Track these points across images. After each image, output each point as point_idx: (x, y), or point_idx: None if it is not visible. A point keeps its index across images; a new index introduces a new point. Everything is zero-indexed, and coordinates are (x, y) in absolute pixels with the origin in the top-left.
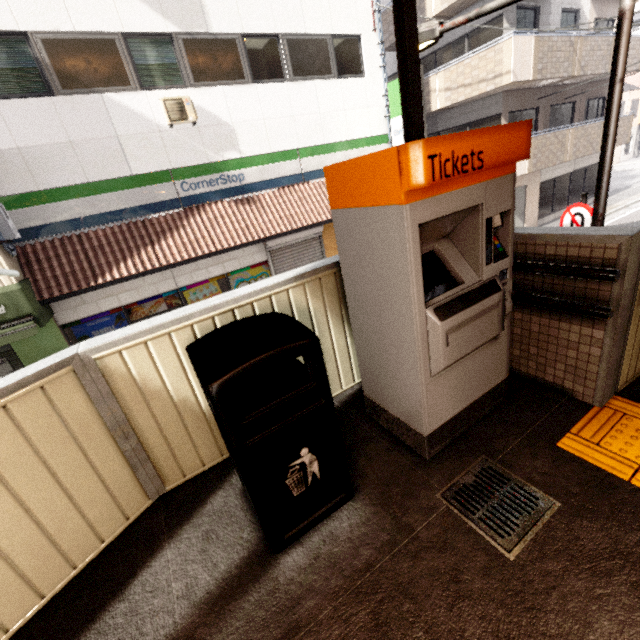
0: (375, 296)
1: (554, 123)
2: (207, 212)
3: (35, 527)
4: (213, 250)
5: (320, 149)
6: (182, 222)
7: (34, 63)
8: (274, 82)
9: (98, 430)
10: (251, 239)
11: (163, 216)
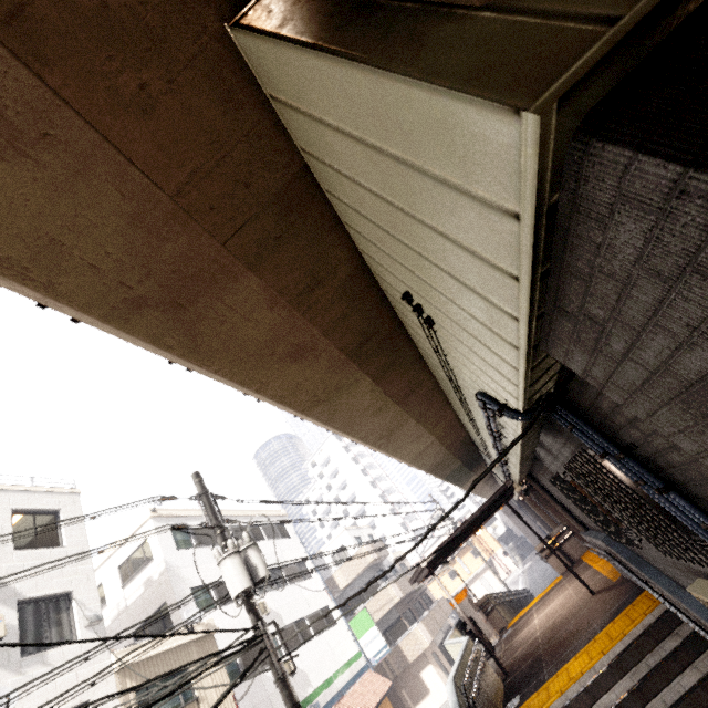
0: (469, 617)
1: (419, 613)
2: None
3: None
4: None
5: (339, 671)
6: None
7: (235, 666)
8: (310, 640)
9: None
10: None
11: None
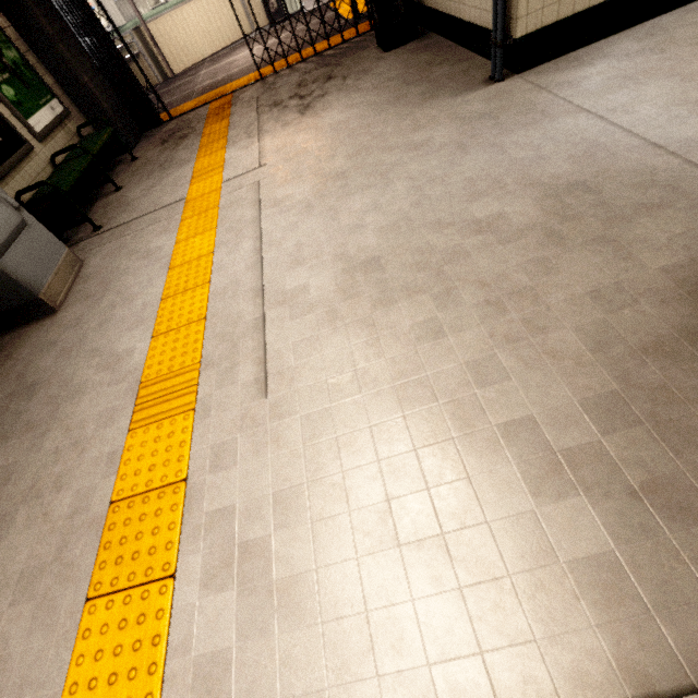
0: None
1: None
2: None
3: (231, 21)
4: None
5: None
6: None
7: None
8: None
9: (239, 2)
10: None
11: None
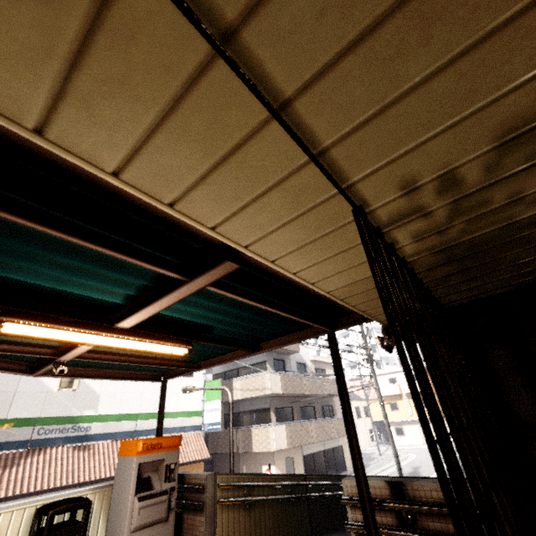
0: (121, 493)
1: (305, 417)
2: (46, 454)
3: None
4: (32, 490)
5: (154, 415)
6: (20, 460)
7: None
8: None
9: None
10: (71, 482)
11: (7, 453)
